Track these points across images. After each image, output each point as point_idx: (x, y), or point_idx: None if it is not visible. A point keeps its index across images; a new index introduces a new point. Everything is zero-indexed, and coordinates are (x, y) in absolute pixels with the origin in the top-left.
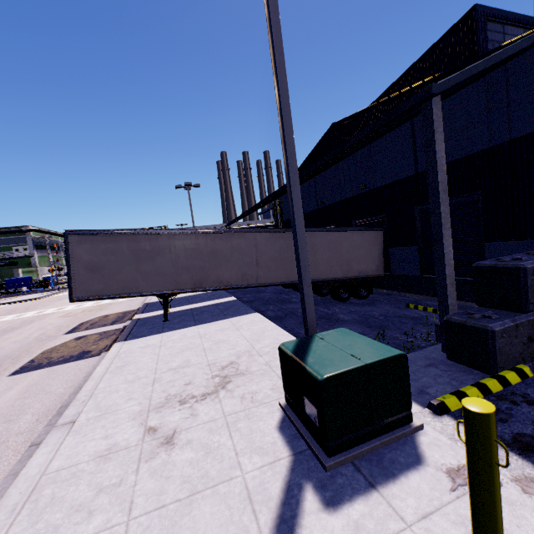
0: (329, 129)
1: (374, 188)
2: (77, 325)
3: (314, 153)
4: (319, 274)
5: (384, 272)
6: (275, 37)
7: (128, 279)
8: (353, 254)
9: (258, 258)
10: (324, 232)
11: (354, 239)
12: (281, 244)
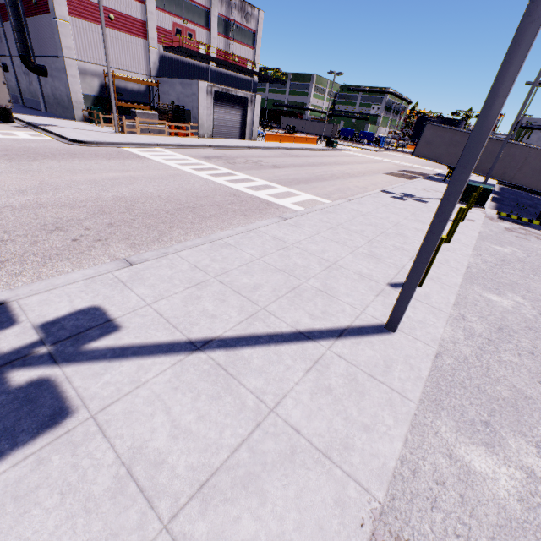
0: None
1: None
2: (401, 170)
3: None
4: None
5: None
6: (535, 81)
7: (439, 153)
8: None
9: (521, 166)
10: None
11: None
12: None
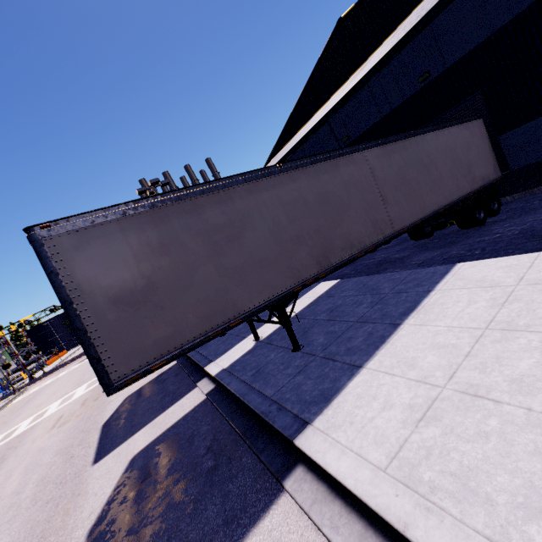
0: (334, 32)
1: (446, 67)
2: (100, 433)
3: (313, 79)
4: (450, 195)
5: (501, 172)
6: None
7: (211, 295)
8: (469, 157)
9: (380, 190)
10: (433, 132)
11: (462, 135)
12: (397, 161)
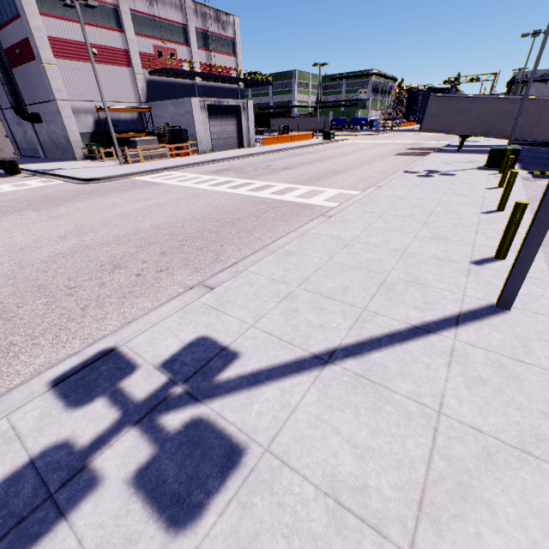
0: None
1: None
2: (408, 149)
3: None
4: None
5: None
6: (547, 29)
7: (448, 124)
8: None
9: (538, 120)
10: None
11: None
12: None
